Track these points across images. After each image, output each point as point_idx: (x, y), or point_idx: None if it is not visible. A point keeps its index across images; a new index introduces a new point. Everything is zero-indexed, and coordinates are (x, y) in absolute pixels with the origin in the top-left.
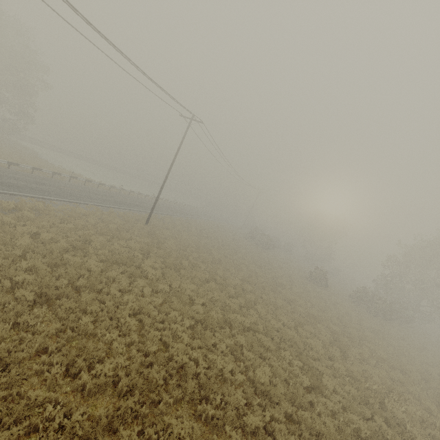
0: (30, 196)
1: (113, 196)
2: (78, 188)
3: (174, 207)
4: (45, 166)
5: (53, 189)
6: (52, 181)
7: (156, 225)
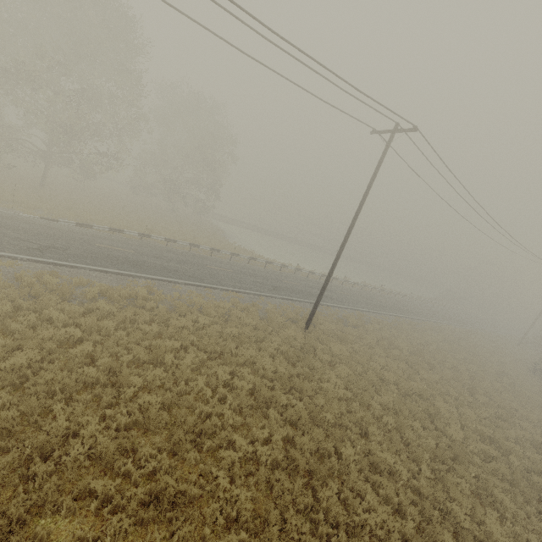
0: (151, 278)
1: (278, 279)
2: (234, 267)
3: (377, 297)
4: (215, 243)
5: (194, 269)
6: (205, 259)
7: (325, 330)
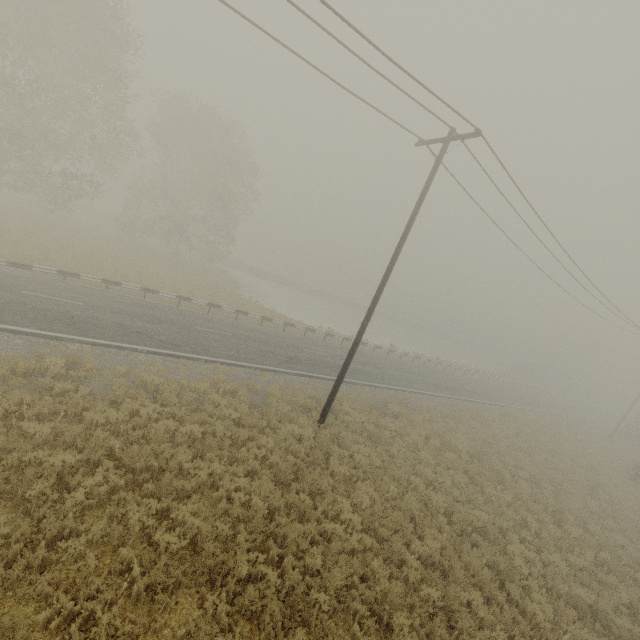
0: (93, 342)
1: (297, 347)
2: (236, 329)
3: (432, 372)
4: (222, 298)
5: (172, 330)
6: (197, 317)
7: (350, 424)
